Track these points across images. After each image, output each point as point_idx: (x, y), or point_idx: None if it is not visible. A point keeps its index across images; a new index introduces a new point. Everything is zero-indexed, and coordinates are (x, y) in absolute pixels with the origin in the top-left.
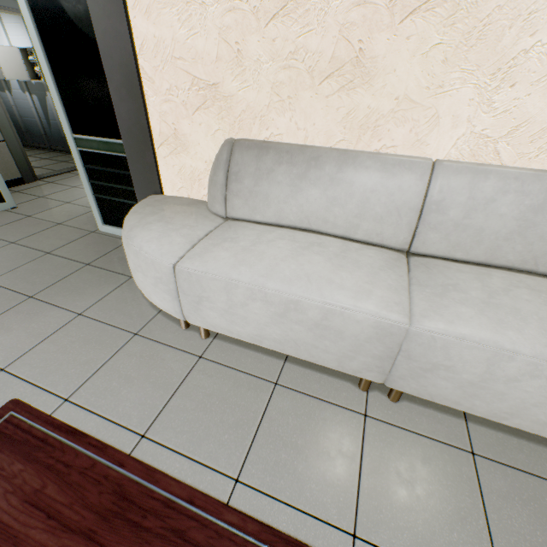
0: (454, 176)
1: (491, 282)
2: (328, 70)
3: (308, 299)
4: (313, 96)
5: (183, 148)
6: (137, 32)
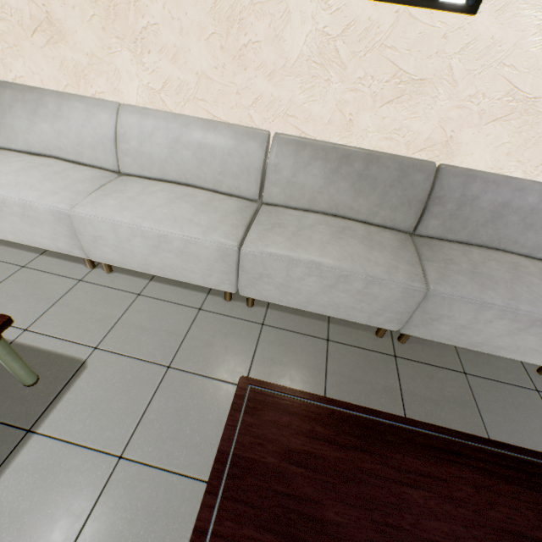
0: (130, 116)
1: (151, 189)
2: (33, 26)
3: (10, 197)
4: (32, 46)
5: None
6: None
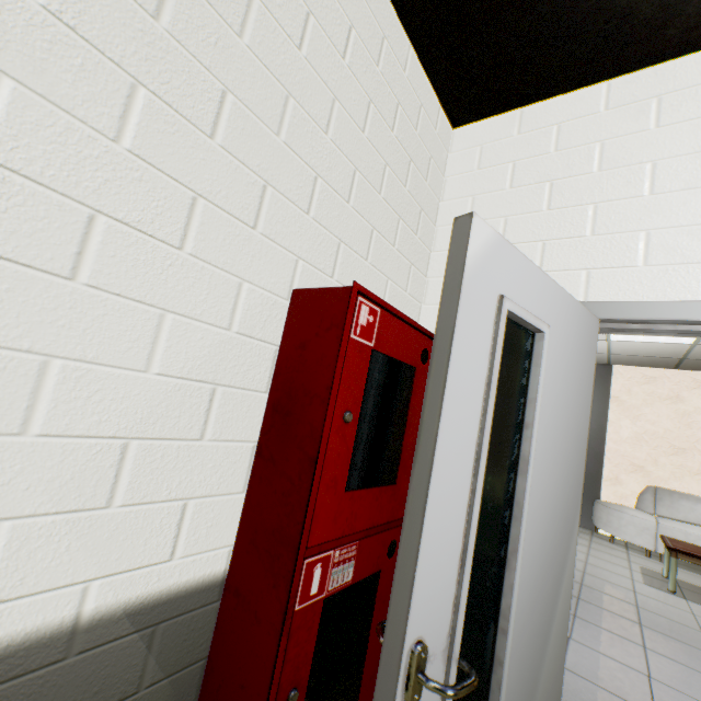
0: None
1: None
2: (696, 472)
3: None
4: (690, 478)
5: (618, 483)
6: (607, 445)
